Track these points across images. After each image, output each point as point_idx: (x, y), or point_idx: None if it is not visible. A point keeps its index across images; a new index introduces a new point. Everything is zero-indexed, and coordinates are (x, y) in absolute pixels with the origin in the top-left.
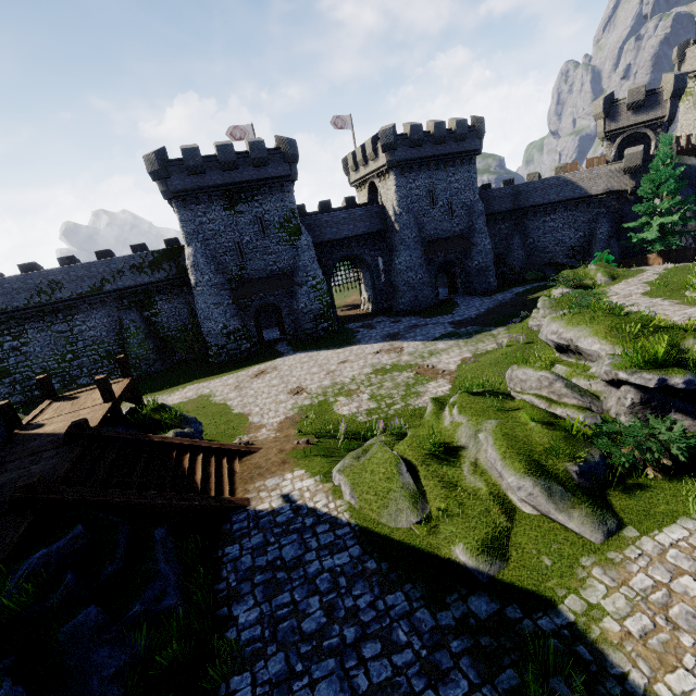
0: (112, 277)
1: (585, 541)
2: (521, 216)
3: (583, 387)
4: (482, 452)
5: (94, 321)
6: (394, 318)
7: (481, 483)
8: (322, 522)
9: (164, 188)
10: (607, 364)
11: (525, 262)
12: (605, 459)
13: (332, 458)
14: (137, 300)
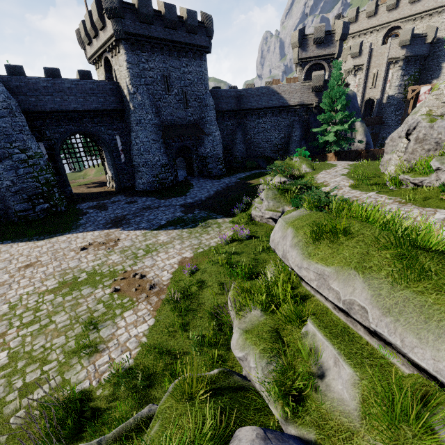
0: None
1: None
2: (242, 117)
3: None
4: None
5: None
6: (131, 197)
7: None
8: None
9: None
10: None
11: (245, 154)
12: None
13: None
14: None
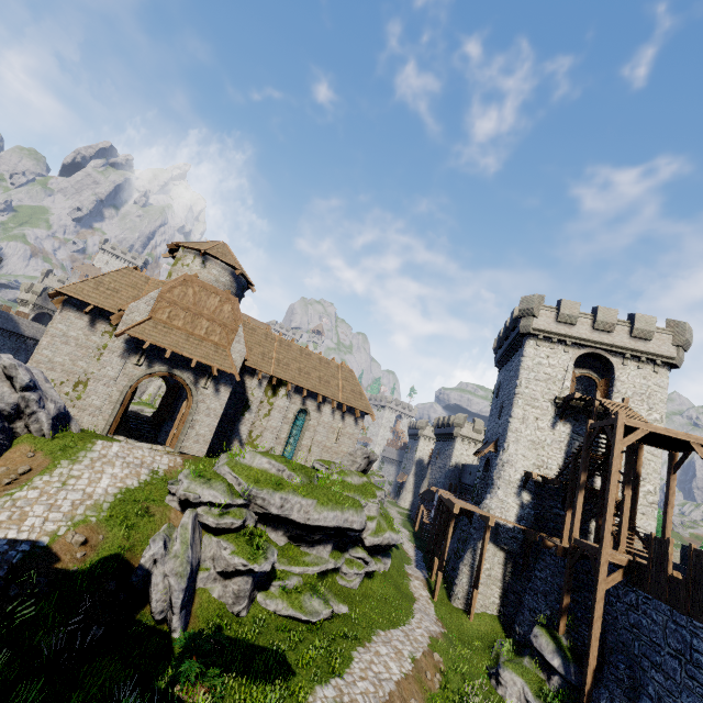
0: None
1: None
2: None
3: None
4: None
5: None
6: None
7: None
8: None
9: None
10: None
11: None
12: None
13: None
14: None
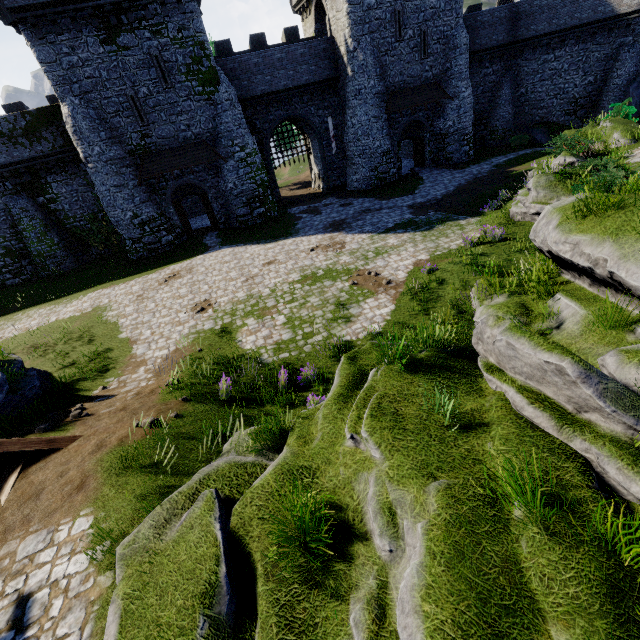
0: None
1: None
2: (515, 55)
3: (632, 383)
4: (397, 571)
5: None
6: (345, 199)
7: None
8: None
9: None
10: None
11: (512, 122)
12: None
13: (162, 476)
14: (23, 182)
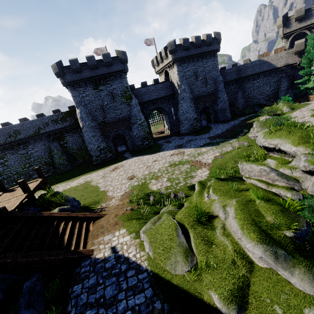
0: (43, 126)
1: (305, 293)
2: (241, 82)
3: (287, 174)
4: (227, 220)
5: (37, 148)
6: (180, 137)
7: (228, 242)
8: (131, 268)
9: (63, 81)
10: (304, 161)
11: (244, 104)
12: (310, 225)
13: (142, 220)
14: (56, 136)
